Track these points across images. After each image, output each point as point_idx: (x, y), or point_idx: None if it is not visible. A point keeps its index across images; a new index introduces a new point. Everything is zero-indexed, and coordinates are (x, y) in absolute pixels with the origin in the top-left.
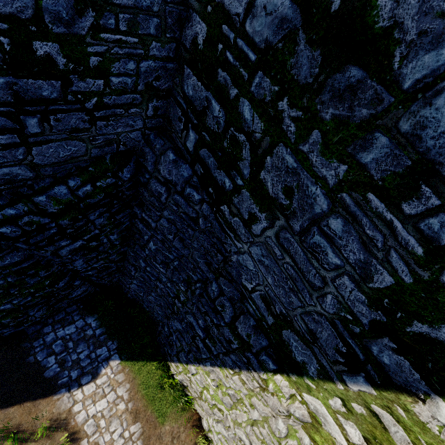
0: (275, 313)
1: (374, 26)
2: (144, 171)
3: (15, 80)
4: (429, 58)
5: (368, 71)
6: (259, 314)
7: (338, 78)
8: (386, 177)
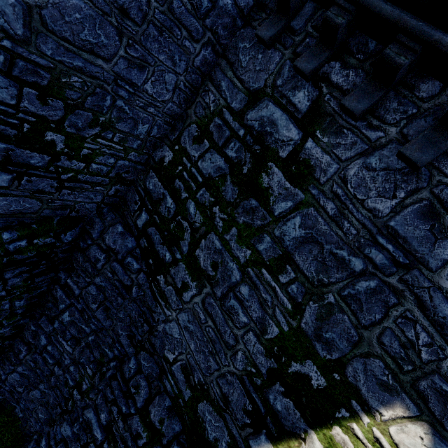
0: (193, 384)
1: (261, 185)
2: (88, 237)
3: (15, 148)
4: (283, 204)
5: (260, 203)
6: (176, 390)
7: (246, 203)
8: (271, 259)
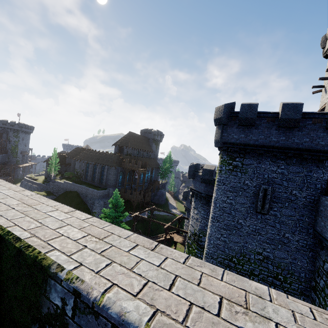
0: None
1: None
2: None
3: (273, 279)
4: None
5: None
6: None
7: None
8: None
